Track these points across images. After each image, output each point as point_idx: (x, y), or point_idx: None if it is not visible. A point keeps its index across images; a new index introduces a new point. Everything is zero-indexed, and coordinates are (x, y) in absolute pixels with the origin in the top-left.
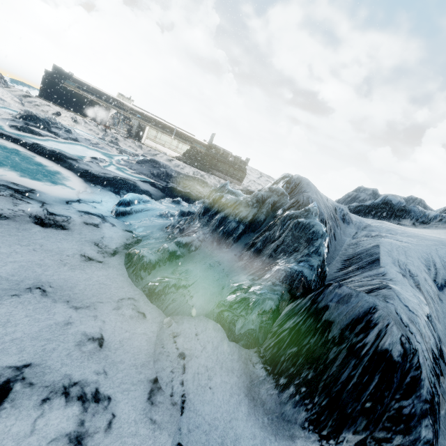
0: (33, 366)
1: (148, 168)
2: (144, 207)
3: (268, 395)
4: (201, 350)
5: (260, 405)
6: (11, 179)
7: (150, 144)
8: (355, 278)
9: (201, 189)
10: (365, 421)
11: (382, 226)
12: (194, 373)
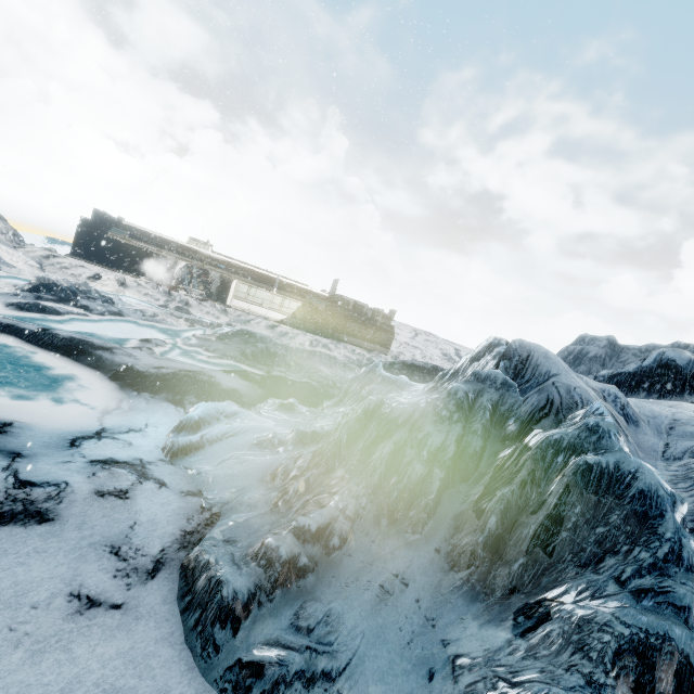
0: None
1: (237, 345)
2: (227, 428)
3: None
4: None
5: None
6: None
7: (239, 306)
8: None
9: (326, 370)
10: None
11: None
12: None
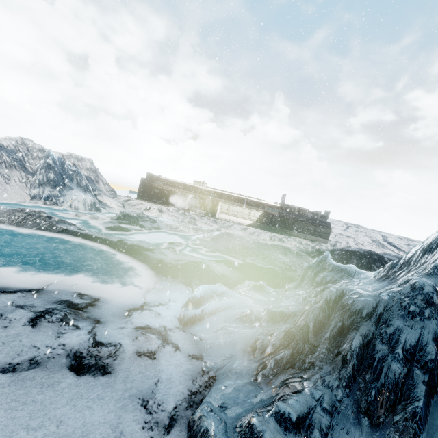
0: None
1: (223, 243)
2: (218, 304)
3: None
4: None
5: None
6: (81, 288)
7: (223, 217)
8: None
9: (283, 257)
10: None
11: None
12: None
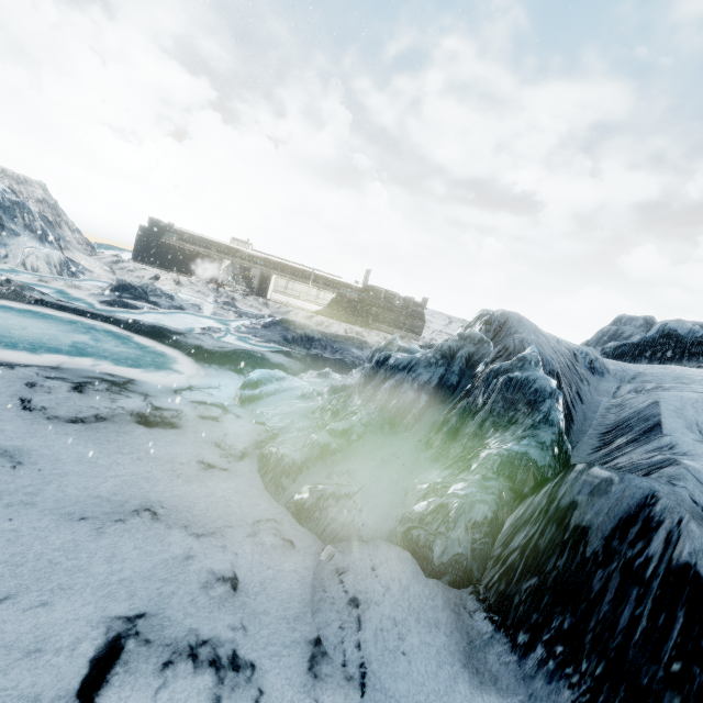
0: (148, 616)
1: (279, 332)
2: (279, 387)
3: (502, 664)
4: (383, 593)
5: (490, 683)
6: (105, 369)
7: (279, 299)
8: (622, 458)
9: (358, 352)
10: (677, 699)
11: (664, 373)
12: (376, 629)
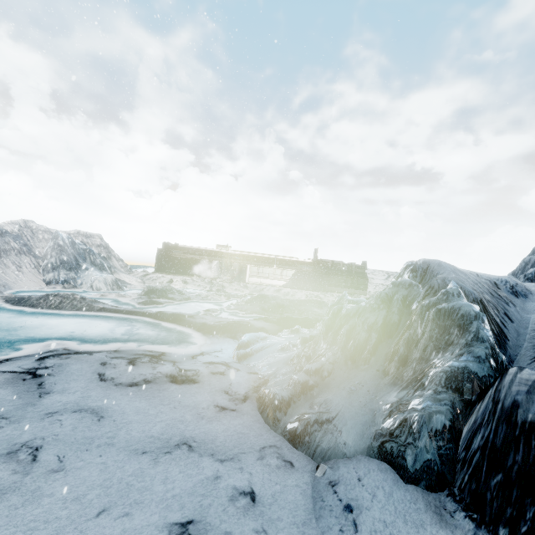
0: (195, 522)
1: (258, 305)
2: (263, 344)
3: None
4: (371, 499)
5: None
6: (146, 348)
7: (254, 281)
8: None
9: (319, 311)
10: None
11: None
12: (370, 530)
